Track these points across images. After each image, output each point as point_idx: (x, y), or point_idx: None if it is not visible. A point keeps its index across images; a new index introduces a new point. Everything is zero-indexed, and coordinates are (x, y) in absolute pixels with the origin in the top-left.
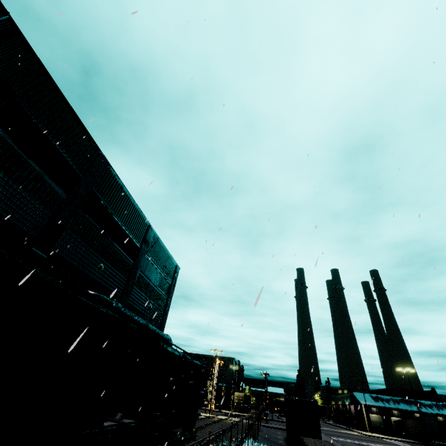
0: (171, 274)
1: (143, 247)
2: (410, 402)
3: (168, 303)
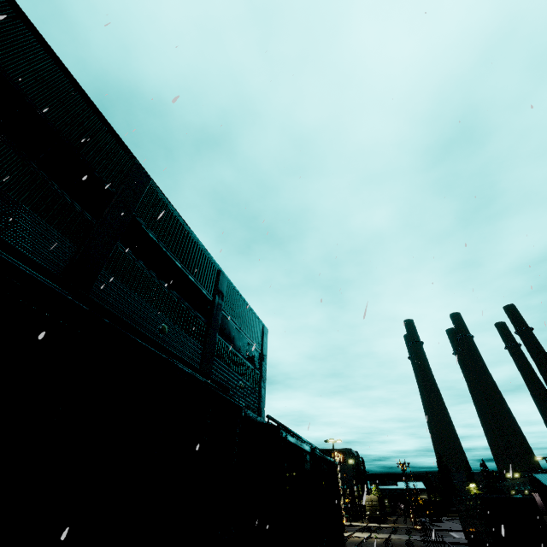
0: (258, 339)
1: (216, 299)
2: None
3: (263, 379)
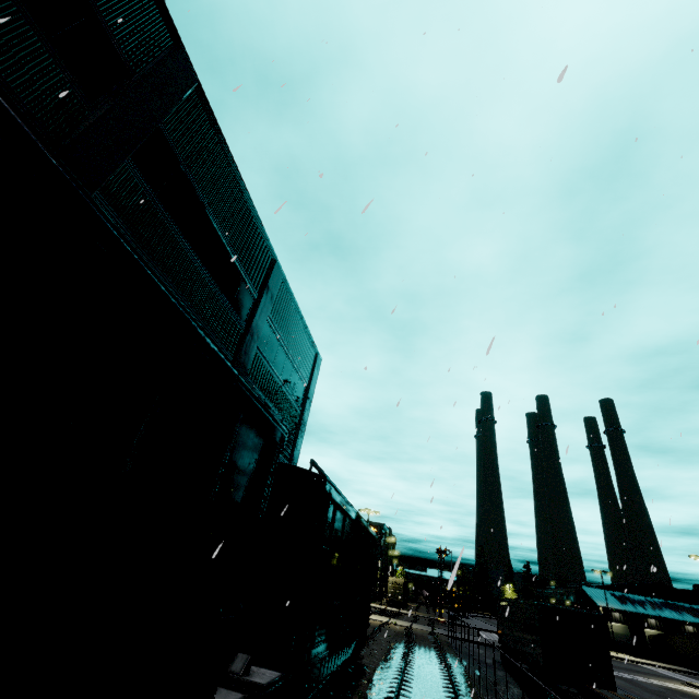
0: (307, 369)
1: (263, 299)
2: (679, 607)
3: (304, 421)
